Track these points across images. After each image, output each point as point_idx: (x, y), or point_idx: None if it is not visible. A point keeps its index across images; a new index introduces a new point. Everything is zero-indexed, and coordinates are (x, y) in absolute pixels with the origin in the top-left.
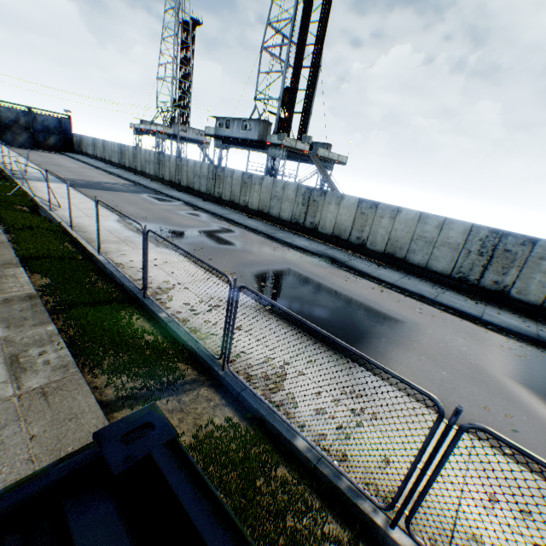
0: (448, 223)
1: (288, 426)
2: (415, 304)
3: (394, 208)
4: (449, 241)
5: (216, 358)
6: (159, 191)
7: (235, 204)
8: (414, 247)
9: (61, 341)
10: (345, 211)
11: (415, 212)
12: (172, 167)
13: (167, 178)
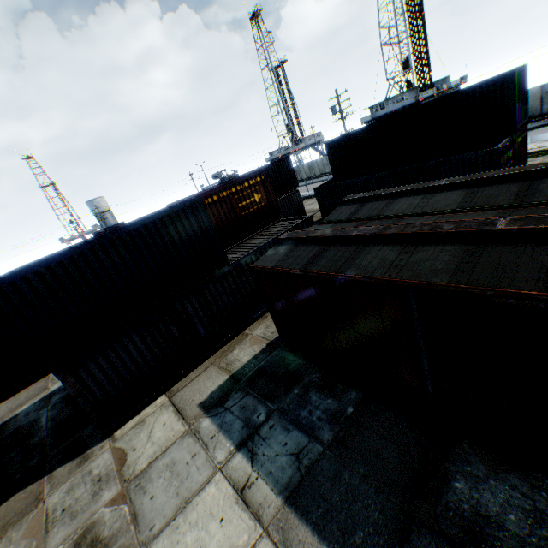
0: None
1: None
2: None
3: None
4: None
5: None
6: None
7: None
8: None
9: None
10: (529, 99)
11: None
12: None
13: None
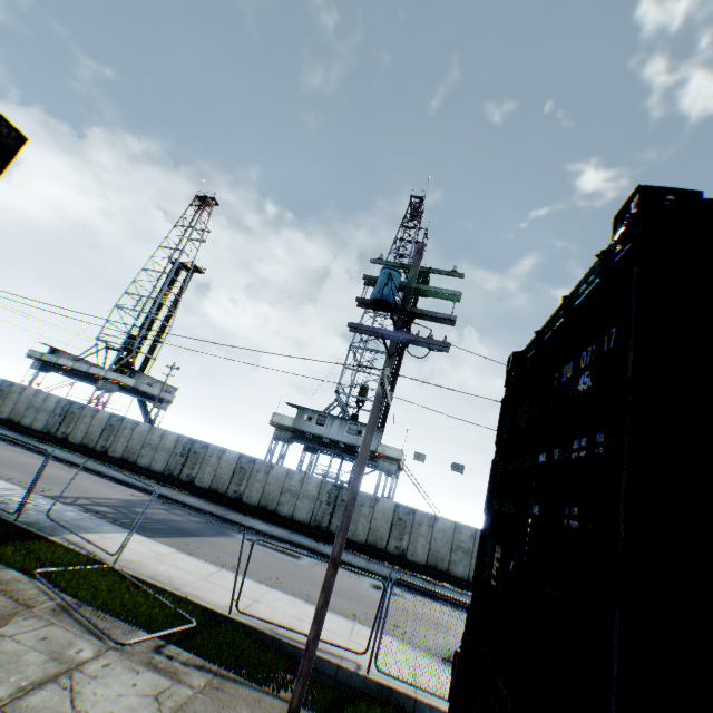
0: None
1: None
2: None
3: None
4: None
5: None
6: (231, 520)
7: (376, 549)
8: None
9: None
10: None
11: None
12: (225, 468)
13: (204, 484)
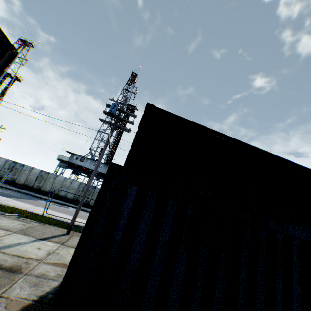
0: None
1: None
2: None
3: None
4: None
5: None
6: (36, 196)
7: None
8: None
9: None
10: None
11: None
12: (33, 176)
13: (21, 182)
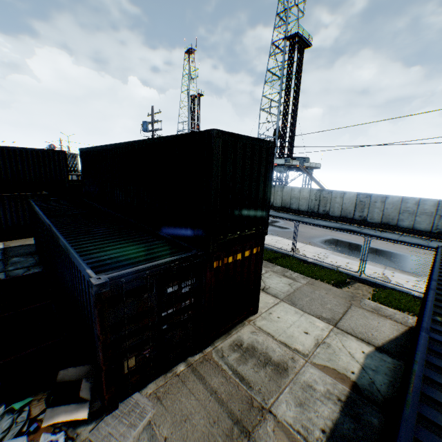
0: (422, 201)
1: (405, 290)
2: (417, 249)
3: (382, 196)
4: (424, 211)
5: (355, 272)
6: None
7: None
8: (401, 217)
9: (290, 271)
10: (347, 201)
11: (398, 197)
12: None
13: None
